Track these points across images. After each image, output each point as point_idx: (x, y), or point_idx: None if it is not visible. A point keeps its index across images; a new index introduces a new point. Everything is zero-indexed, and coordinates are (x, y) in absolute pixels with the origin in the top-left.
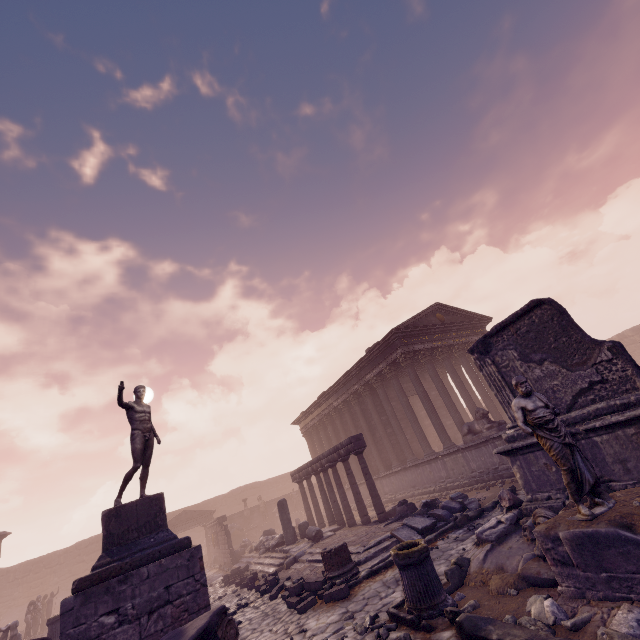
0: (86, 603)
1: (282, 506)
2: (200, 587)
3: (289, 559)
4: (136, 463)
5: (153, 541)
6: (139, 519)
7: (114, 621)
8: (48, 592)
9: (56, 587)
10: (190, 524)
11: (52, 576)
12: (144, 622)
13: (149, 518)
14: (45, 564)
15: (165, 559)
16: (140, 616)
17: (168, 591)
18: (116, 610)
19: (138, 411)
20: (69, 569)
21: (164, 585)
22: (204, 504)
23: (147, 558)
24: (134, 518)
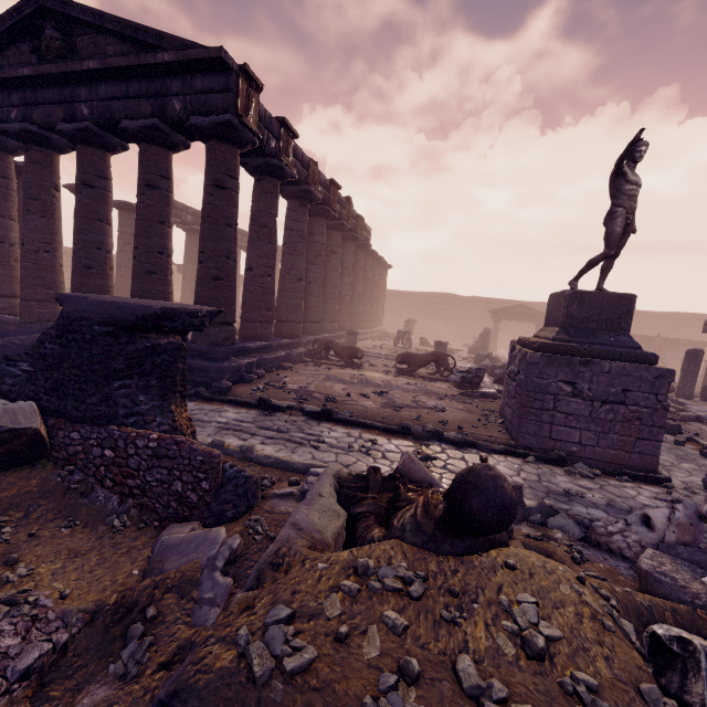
0: (548, 365)
1: (694, 357)
2: (659, 408)
3: (688, 414)
4: (609, 250)
5: (613, 341)
6: (601, 313)
7: (569, 391)
8: (405, 317)
9: (410, 316)
10: (523, 318)
11: (408, 308)
12: (596, 406)
13: (612, 316)
14: (405, 298)
15: (629, 365)
16: (593, 400)
17: (624, 394)
18: (571, 383)
19: (630, 181)
20: (418, 308)
21: (622, 387)
22: (534, 305)
23: (605, 354)
24: (596, 310)
